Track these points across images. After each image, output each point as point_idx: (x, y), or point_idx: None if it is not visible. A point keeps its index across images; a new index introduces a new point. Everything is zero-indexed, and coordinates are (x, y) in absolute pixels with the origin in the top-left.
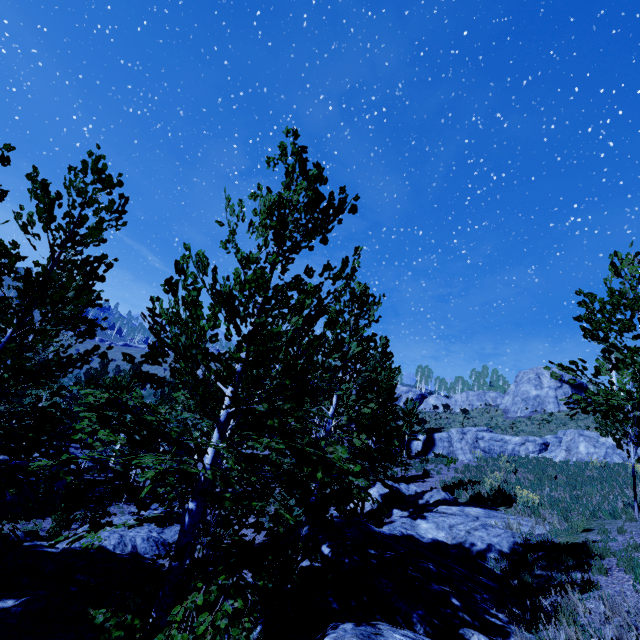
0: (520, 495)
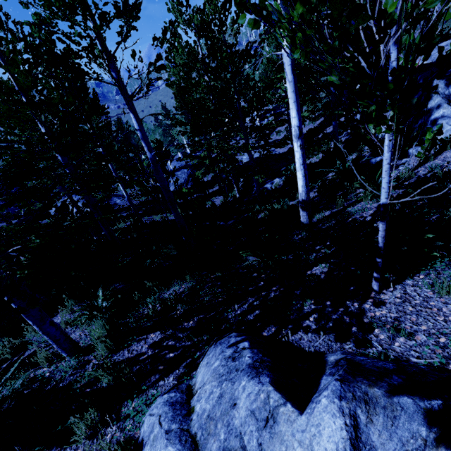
0: None
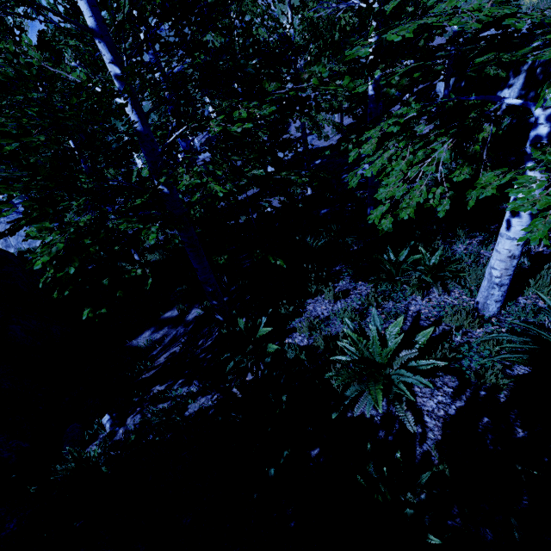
0: (526, 4)
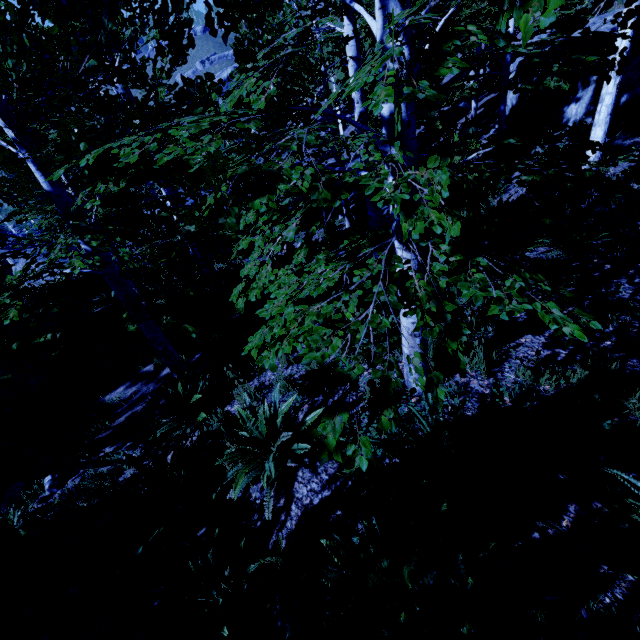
0: None
